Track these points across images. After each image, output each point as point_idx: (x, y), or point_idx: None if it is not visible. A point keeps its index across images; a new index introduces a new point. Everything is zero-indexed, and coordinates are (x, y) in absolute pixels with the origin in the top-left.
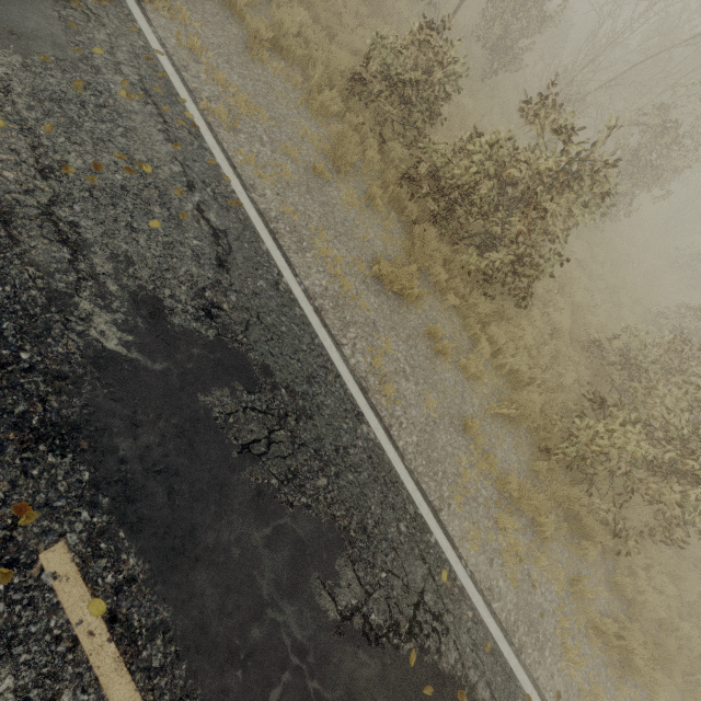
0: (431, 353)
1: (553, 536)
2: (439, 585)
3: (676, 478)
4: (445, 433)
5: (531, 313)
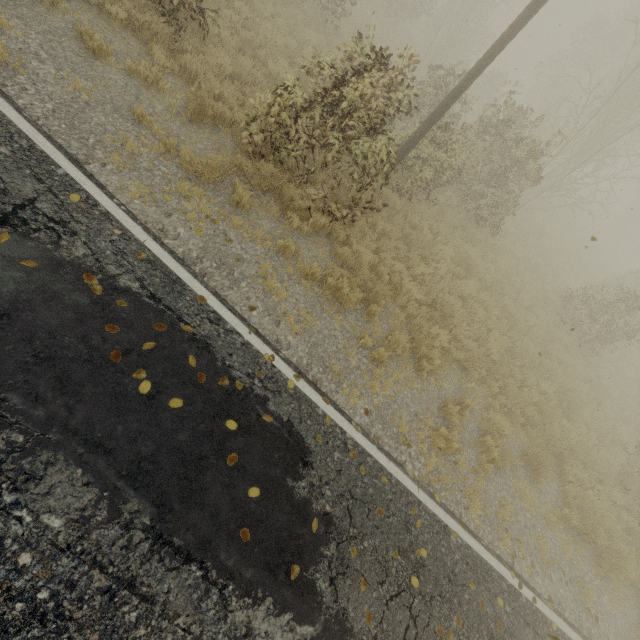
0: (86, 54)
1: (263, 216)
2: (66, 203)
3: (408, 197)
4: (104, 115)
5: (242, 61)
